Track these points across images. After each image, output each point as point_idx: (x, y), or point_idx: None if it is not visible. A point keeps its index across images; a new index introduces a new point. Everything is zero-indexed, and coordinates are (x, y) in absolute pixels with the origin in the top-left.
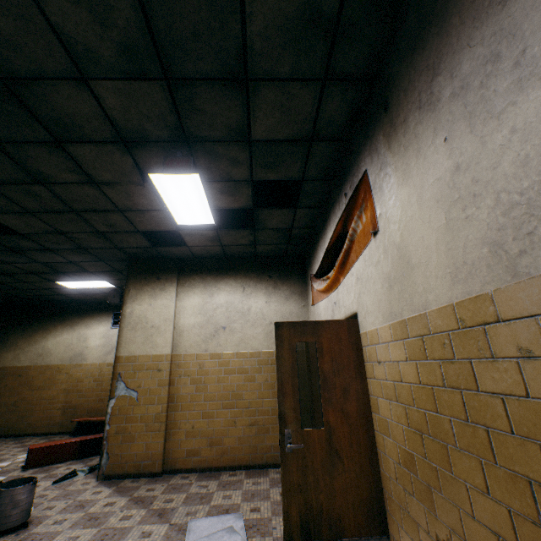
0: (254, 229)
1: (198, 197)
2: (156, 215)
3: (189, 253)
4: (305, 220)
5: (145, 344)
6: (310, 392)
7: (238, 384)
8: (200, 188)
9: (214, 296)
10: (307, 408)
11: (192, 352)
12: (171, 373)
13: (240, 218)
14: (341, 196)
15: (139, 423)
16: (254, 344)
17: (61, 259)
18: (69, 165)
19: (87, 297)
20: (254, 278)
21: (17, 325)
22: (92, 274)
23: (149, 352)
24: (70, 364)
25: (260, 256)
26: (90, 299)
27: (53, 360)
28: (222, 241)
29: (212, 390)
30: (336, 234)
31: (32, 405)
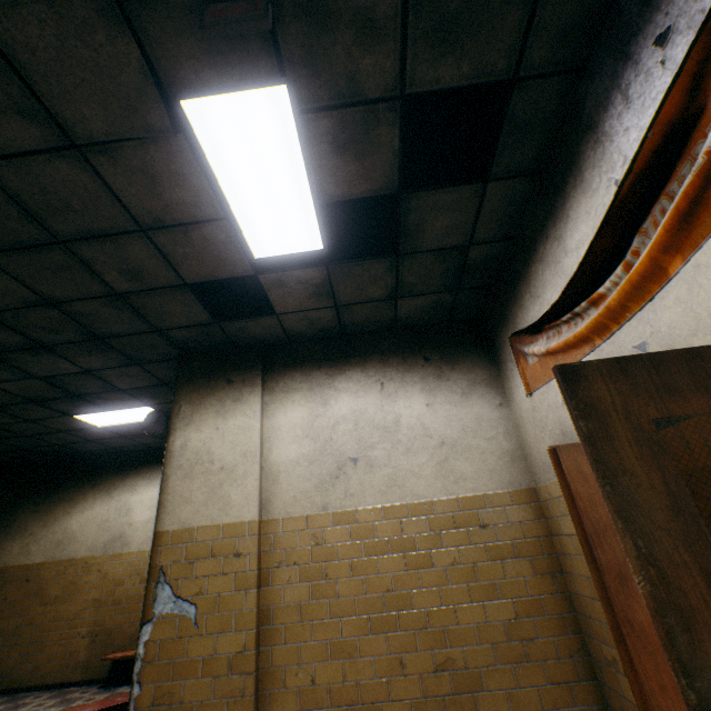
0: (397, 255)
1: (288, 169)
2: (212, 237)
3: (280, 330)
4: (499, 217)
5: (209, 503)
6: (601, 587)
7: (397, 574)
8: (292, 140)
9: (329, 403)
10: (555, 622)
11: (298, 512)
12: (260, 559)
13: (365, 250)
14: (638, 62)
15: (199, 679)
16: (416, 487)
17: (69, 368)
18: (10, 90)
19: (130, 443)
20: (398, 365)
21: (29, 496)
22: (126, 394)
23: (216, 520)
24: (104, 555)
25: (403, 326)
26: (135, 446)
27: (79, 550)
28: (337, 294)
29: (345, 592)
30: (657, 136)
31: (43, 631)
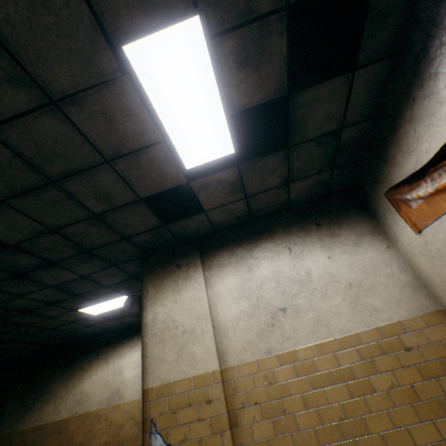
0: (288, 148)
1: (205, 90)
2: (155, 158)
3: (207, 224)
4: (363, 100)
5: (180, 361)
6: None
7: (345, 402)
8: (206, 64)
9: (253, 269)
10: None
11: (248, 358)
12: (226, 402)
13: (260, 154)
14: None
15: None
16: (339, 324)
17: (70, 276)
18: (1, 64)
19: (115, 323)
20: (298, 232)
21: (56, 370)
22: (110, 289)
23: (187, 374)
24: (108, 407)
25: (294, 205)
26: (119, 325)
27: (91, 405)
28: (246, 188)
29: (304, 425)
30: None
31: None
